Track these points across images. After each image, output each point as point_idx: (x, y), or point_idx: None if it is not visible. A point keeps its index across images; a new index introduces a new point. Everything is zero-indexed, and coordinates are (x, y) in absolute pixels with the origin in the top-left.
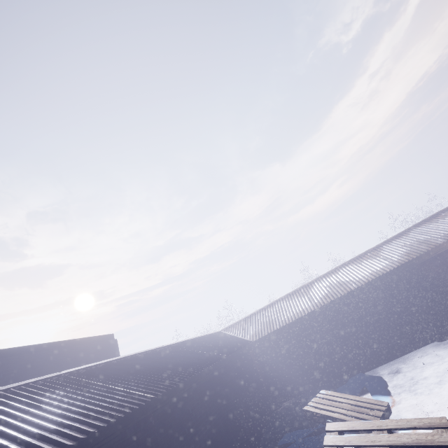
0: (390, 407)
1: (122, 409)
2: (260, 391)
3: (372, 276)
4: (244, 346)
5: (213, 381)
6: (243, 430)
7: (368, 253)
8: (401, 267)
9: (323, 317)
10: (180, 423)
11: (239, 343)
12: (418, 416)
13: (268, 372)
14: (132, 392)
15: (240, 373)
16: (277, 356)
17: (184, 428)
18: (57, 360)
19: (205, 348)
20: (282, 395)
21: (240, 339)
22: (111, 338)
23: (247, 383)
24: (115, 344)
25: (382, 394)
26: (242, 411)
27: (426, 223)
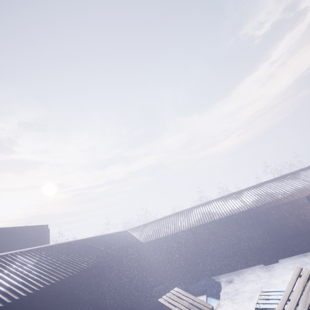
0: (215, 309)
1: (13, 296)
2: (141, 278)
3: (230, 212)
4: (135, 246)
5: (102, 271)
6: (115, 308)
7: (233, 195)
8: (250, 210)
9: (192, 234)
10: (65, 302)
11: (133, 243)
12: None
13: (150, 265)
14: (30, 280)
15: (128, 265)
16: (158, 255)
17: (68, 305)
18: (0, 241)
19: (106, 245)
20: (156, 281)
21: (136, 239)
22: (46, 227)
23: (132, 272)
24: (47, 232)
25: (214, 297)
26: (118, 295)
27: (276, 181)
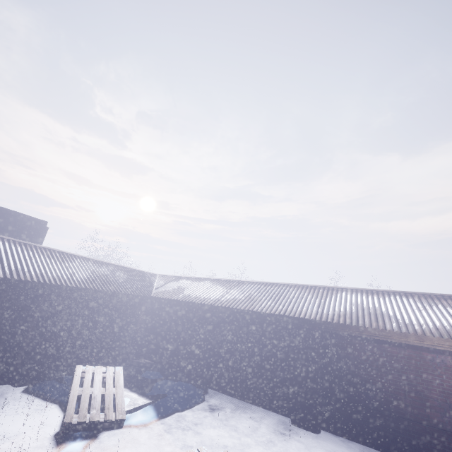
0: (132, 425)
1: None
2: (124, 336)
3: (283, 311)
4: (128, 293)
5: (42, 296)
6: (31, 344)
7: (321, 289)
8: (317, 323)
9: (211, 316)
10: None
11: (133, 289)
12: (123, 450)
13: (149, 328)
14: None
15: (104, 310)
16: (163, 321)
17: None
18: None
19: (85, 272)
20: (147, 352)
21: (149, 288)
22: (43, 224)
23: (107, 321)
24: (44, 230)
25: (158, 411)
26: (48, 333)
27: (421, 298)
